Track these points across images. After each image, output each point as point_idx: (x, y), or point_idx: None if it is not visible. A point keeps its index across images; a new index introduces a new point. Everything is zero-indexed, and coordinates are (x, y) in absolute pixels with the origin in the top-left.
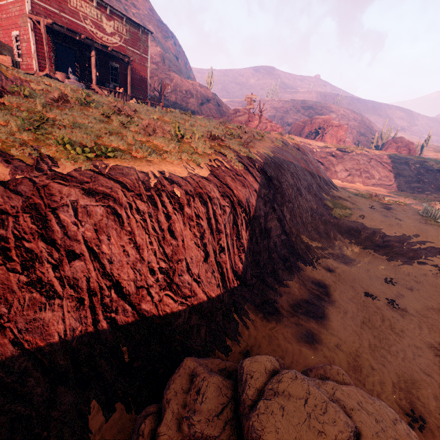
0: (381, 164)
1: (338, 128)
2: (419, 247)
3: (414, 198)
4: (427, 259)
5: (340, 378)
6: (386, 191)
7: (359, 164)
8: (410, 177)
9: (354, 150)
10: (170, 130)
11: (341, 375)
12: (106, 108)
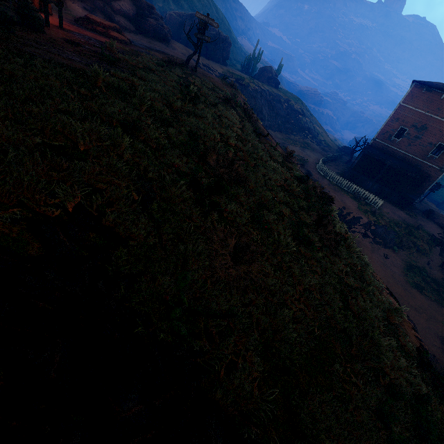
0: (267, 103)
1: (224, 42)
2: (349, 218)
3: (292, 142)
4: (355, 228)
5: None
6: (274, 134)
7: (256, 103)
8: (284, 118)
9: (249, 84)
10: (303, 204)
11: None
12: (203, 173)
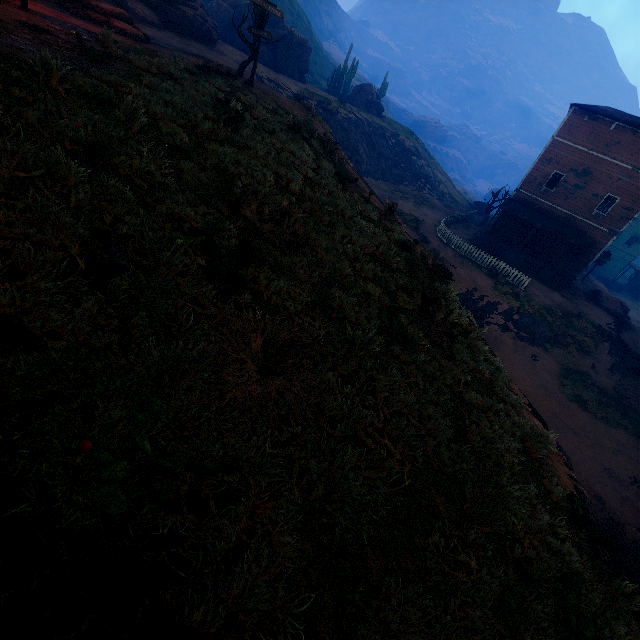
0: (365, 138)
1: (300, 46)
2: (482, 304)
3: (403, 195)
4: (491, 318)
5: (638, 535)
6: (377, 184)
7: (349, 139)
8: (390, 160)
9: (339, 109)
10: (403, 282)
11: (636, 532)
12: (234, 231)
